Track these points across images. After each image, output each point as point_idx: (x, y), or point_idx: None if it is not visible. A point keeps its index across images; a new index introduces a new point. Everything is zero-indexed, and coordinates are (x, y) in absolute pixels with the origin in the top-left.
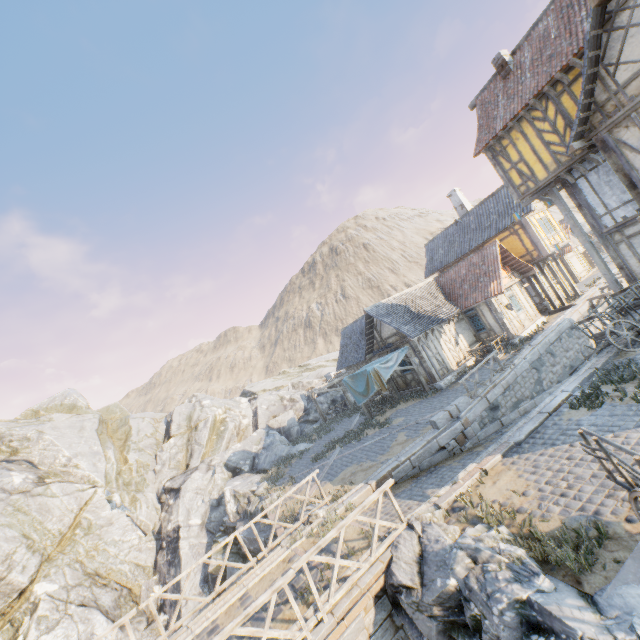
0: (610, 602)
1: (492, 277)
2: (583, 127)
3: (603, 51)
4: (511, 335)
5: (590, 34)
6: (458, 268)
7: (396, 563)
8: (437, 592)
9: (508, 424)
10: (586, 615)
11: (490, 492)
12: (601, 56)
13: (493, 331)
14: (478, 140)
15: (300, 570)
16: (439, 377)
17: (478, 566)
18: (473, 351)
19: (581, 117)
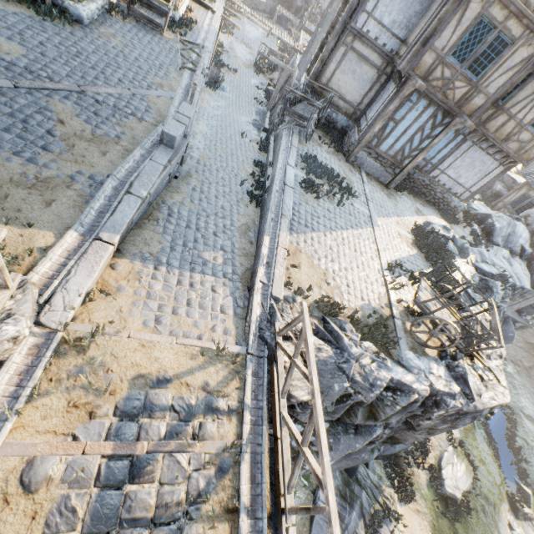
0: (409, 364)
1: None
2: None
3: None
4: (175, 5)
5: None
6: None
7: (293, 385)
8: (338, 395)
9: (190, 146)
10: (411, 377)
11: (304, 279)
12: None
13: None
14: None
15: (116, 483)
16: None
17: (357, 364)
18: None
19: None
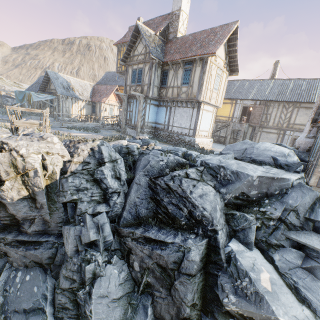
0: None
1: (107, 96)
2: (125, 59)
3: (136, 41)
4: (101, 119)
5: (133, 32)
6: (102, 86)
7: None
8: None
9: None
10: None
11: None
12: (136, 42)
13: (97, 115)
14: (118, 40)
15: None
16: (62, 116)
17: None
18: (86, 118)
19: (124, 55)
